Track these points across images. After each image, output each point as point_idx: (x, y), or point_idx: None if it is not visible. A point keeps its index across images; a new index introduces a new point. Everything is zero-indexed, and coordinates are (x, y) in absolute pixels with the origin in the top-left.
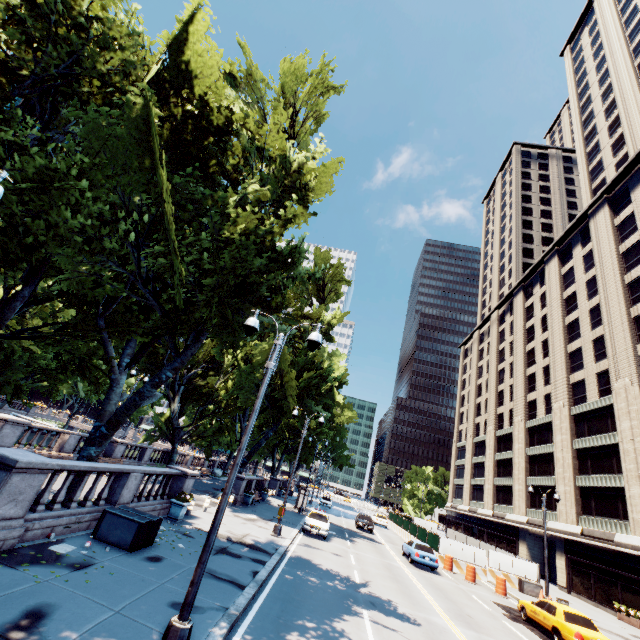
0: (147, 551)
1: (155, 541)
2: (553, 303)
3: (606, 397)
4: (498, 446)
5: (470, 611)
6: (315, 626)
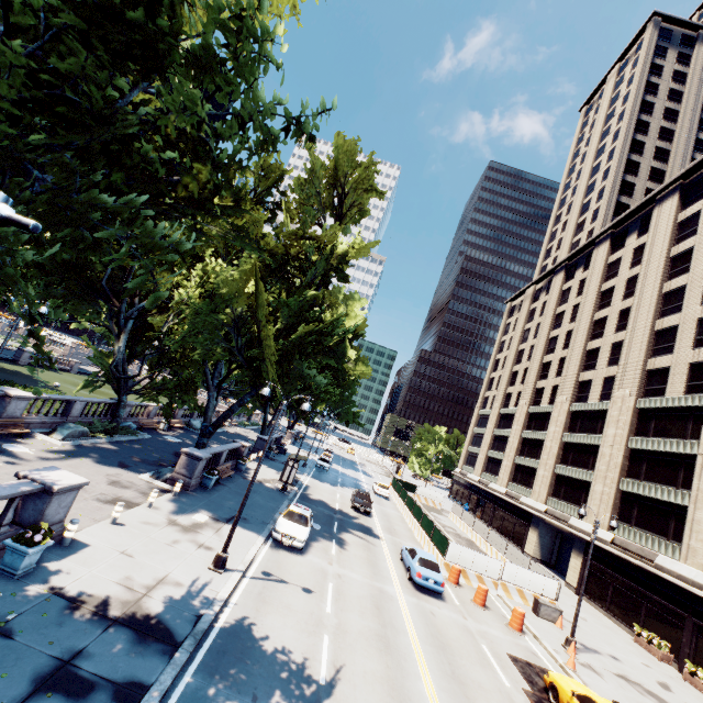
0: None
1: None
2: (653, 261)
3: (696, 396)
4: (528, 423)
5: None
6: None
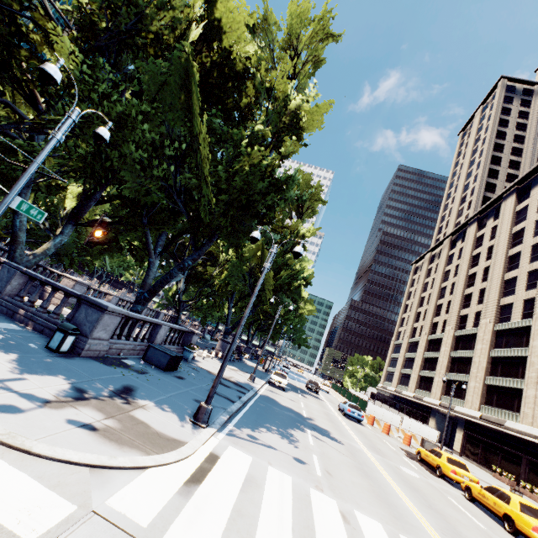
0: (174, 373)
1: (177, 369)
2: (501, 236)
3: (527, 319)
4: (428, 347)
5: (380, 447)
6: (277, 429)
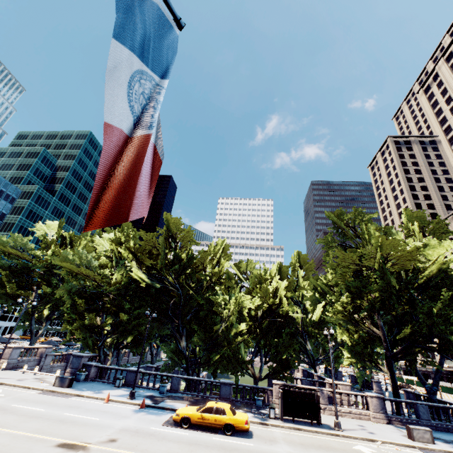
0: None
1: None
2: None
3: None
4: None
5: None
6: None
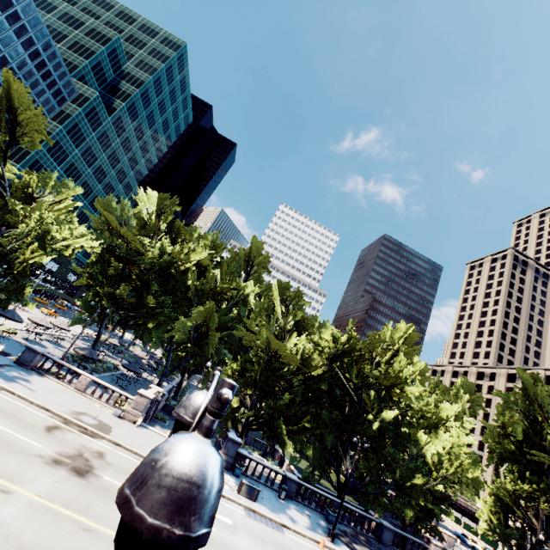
0: None
1: None
2: None
3: None
4: None
5: None
6: None
